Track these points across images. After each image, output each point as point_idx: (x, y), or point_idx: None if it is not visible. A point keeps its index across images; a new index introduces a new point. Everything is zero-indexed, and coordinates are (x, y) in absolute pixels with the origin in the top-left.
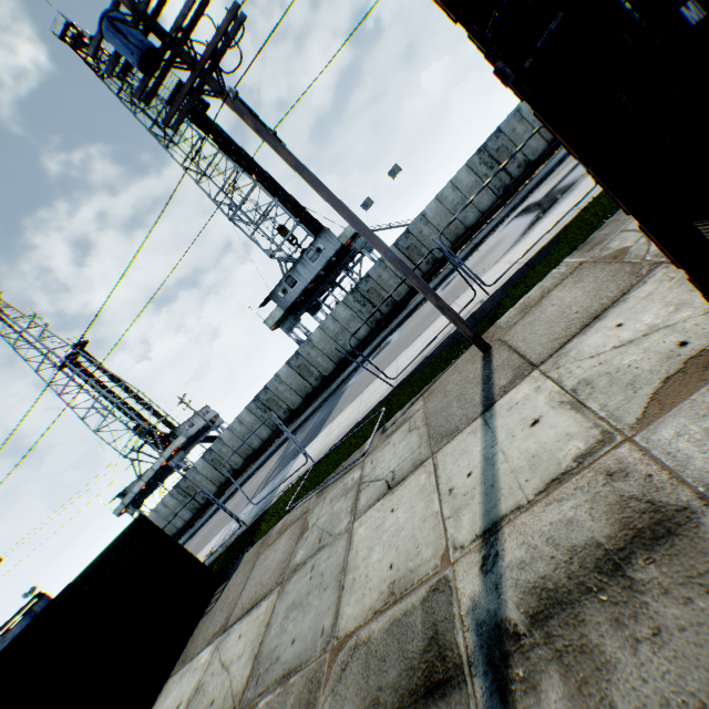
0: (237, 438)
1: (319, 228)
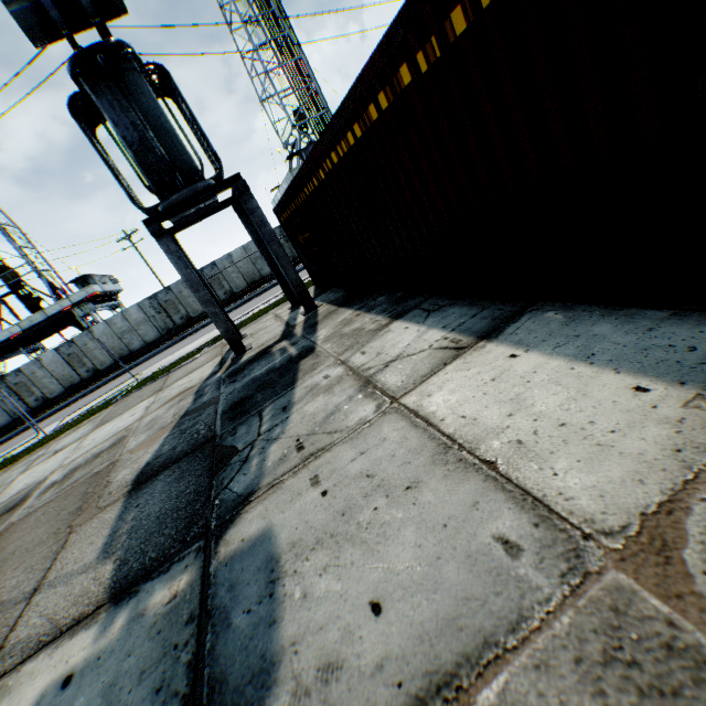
0: (249, 259)
1: None
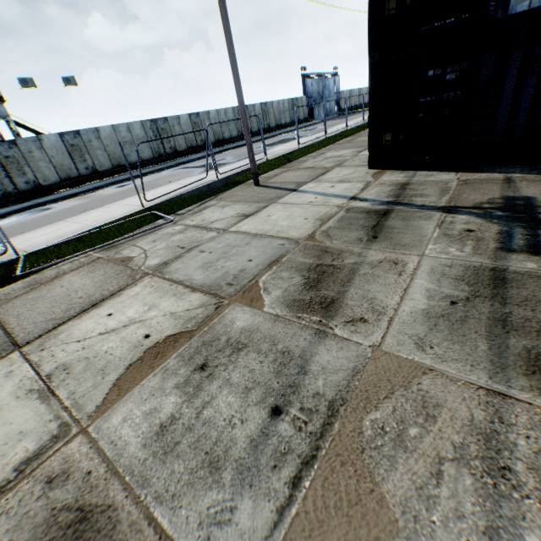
0: None
1: None
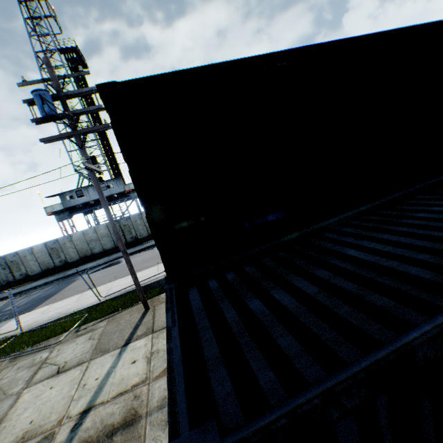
0: None
1: (117, 172)
